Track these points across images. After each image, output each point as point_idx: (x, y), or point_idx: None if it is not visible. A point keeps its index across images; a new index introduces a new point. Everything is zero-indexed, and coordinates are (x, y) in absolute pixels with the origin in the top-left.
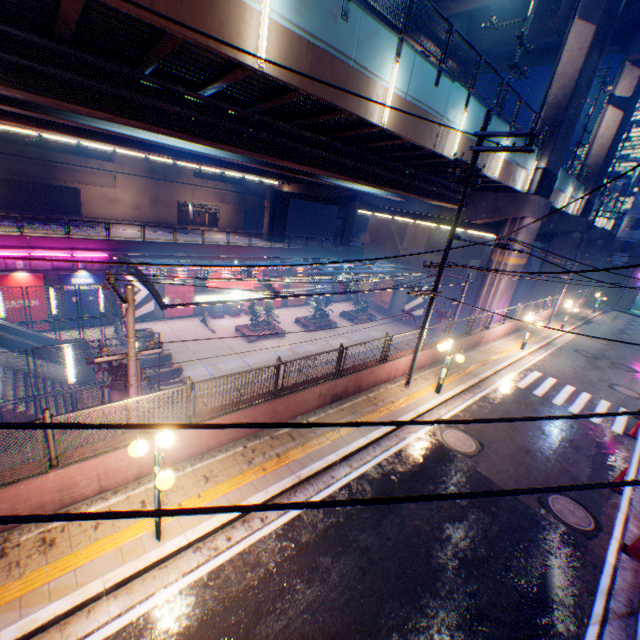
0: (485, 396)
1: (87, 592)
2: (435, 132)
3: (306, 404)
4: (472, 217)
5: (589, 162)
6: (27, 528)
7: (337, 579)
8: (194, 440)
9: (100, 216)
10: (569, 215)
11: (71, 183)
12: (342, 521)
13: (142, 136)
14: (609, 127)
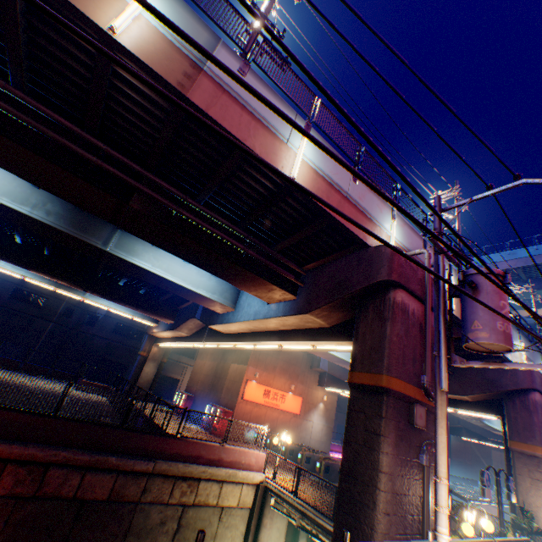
0: None
1: None
2: None
3: None
4: None
5: None
6: None
7: None
8: None
9: None
10: None
11: None
12: None
13: None
14: None
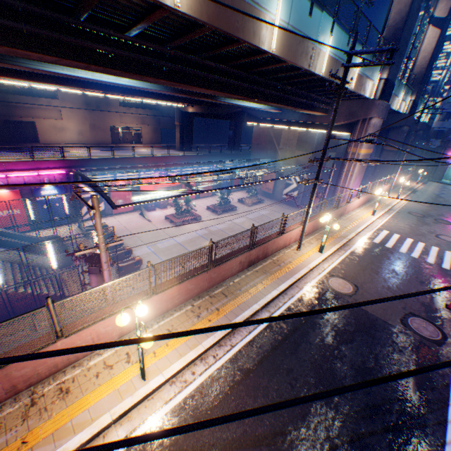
0: (353, 251)
1: (100, 424)
2: (309, 55)
3: (231, 270)
4: None
5: (415, 72)
6: (47, 382)
7: (274, 393)
8: (157, 305)
9: (53, 142)
10: (400, 114)
11: (27, 118)
12: (270, 351)
13: (81, 75)
14: (430, 43)
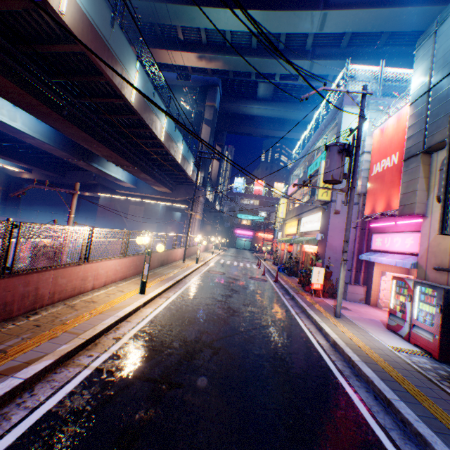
0: (213, 265)
1: (136, 304)
2: (175, 149)
3: (154, 263)
4: (177, 196)
5: (212, 180)
6: (71, 300)
7: (215, 294)
8: (123, 268)
9: None
10: (210, 201)
11: None
12: (202, 287)
13: None
14: (216, 167)
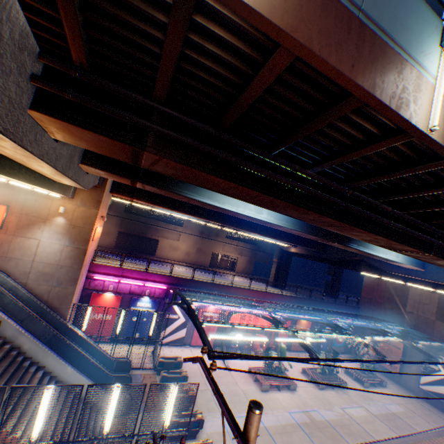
0: None
1: None
2: None
3: None
4: None
5: None
6: None
7: None
8: None
9: (164, 256)
10: None
11: (155, 236)
12: None
13: (227, 207)
14: None
